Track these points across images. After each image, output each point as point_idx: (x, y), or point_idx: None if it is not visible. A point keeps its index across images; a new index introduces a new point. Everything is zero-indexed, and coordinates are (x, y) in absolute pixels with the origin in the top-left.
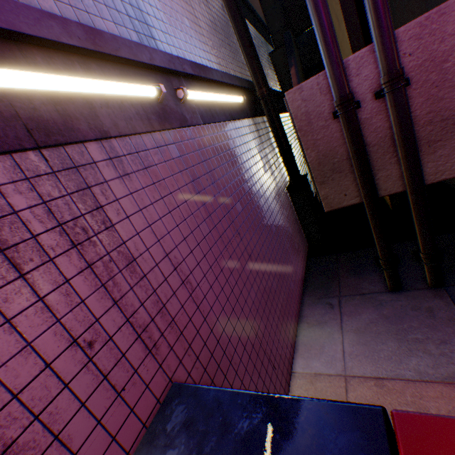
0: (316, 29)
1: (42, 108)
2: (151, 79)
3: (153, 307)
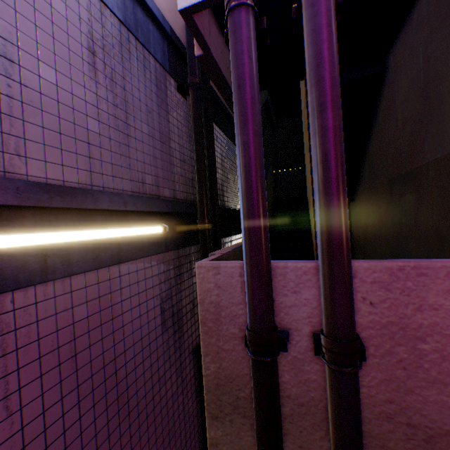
0: (242, 217)
1: None
2: None
3: None
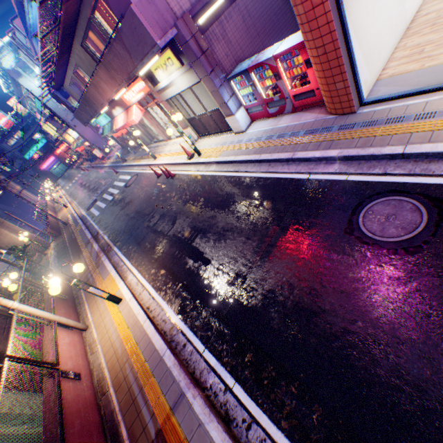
0: None
1: (216, 12)
2: None
3: (235, 53)
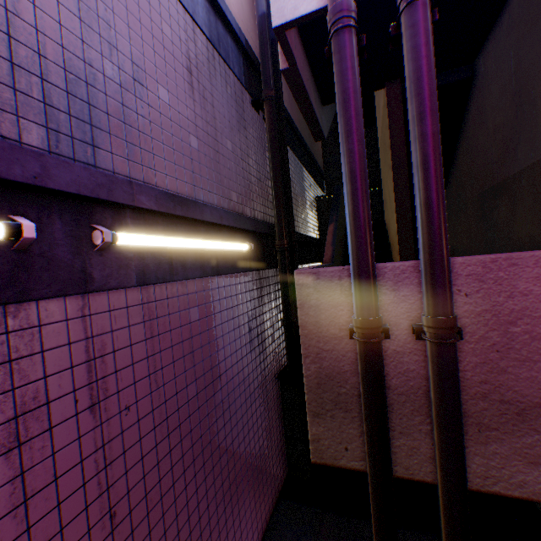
0: (348, 218)
1: None
2: (25, 204)
3: None
